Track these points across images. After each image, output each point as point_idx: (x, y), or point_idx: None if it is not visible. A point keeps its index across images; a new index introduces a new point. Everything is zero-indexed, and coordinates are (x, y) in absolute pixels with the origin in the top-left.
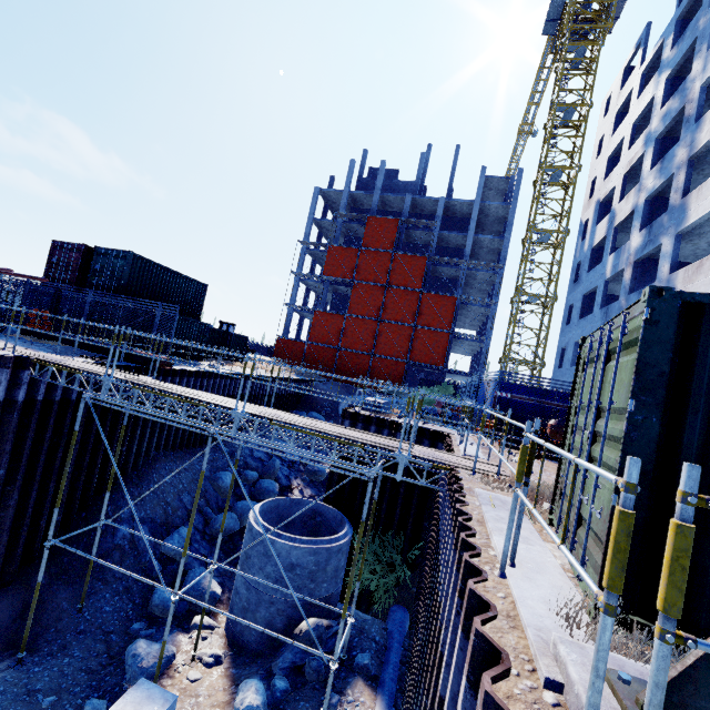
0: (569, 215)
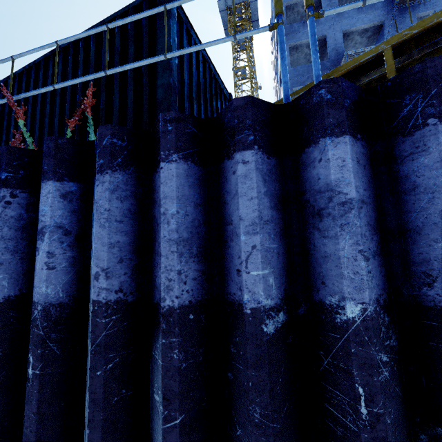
0: None
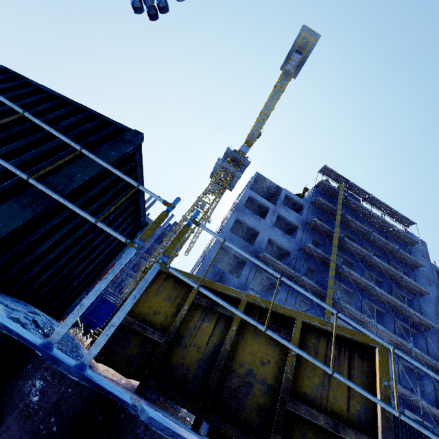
0: (184, 241)
